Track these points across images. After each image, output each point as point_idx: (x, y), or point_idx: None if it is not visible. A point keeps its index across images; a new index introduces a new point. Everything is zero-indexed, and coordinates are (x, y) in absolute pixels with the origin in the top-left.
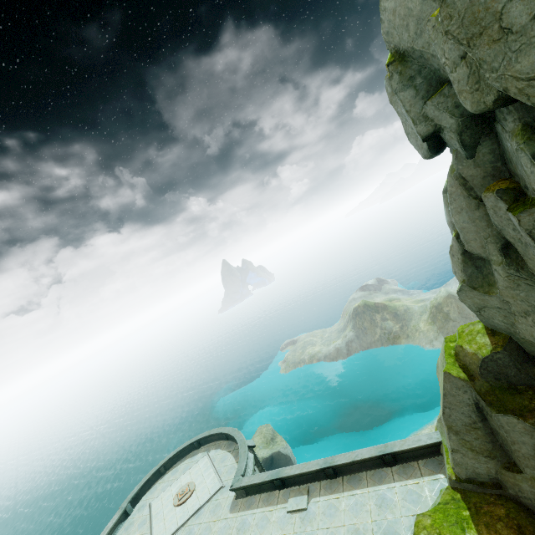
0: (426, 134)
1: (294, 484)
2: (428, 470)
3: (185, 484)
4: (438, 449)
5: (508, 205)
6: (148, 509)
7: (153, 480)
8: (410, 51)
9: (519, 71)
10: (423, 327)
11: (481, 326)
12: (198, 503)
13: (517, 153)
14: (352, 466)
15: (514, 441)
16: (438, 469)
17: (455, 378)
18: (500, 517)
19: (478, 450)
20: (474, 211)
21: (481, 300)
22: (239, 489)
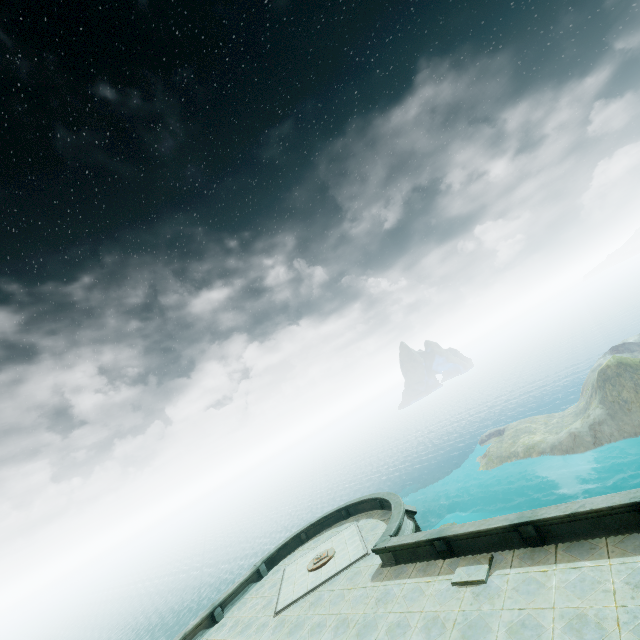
0: None
1: (468, 552)
2: None
3: (323, 550)
4: None
5: None
6: (281, 573)
7: (292, 546)
8: None
9: None
10: None
11: None
12: (334, 569)
13: None
14: (573, 524)
15: None
16: None
17: None
18: None
19: None
20: None
21: None
22: (384, 551)
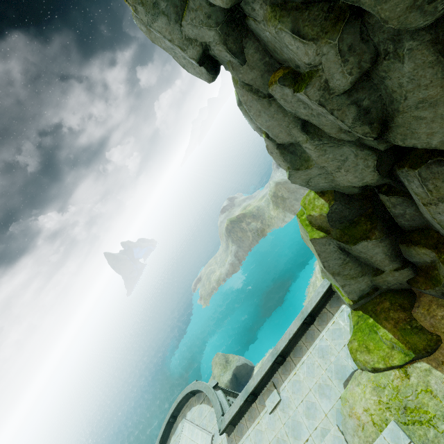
0: (198, 56)
1: (262, 388)
2: (334, 308)
3: None
4: (331, 290)
5: (292, 88)
6: None
7: None
8: None
9: None
10: (274, 214)
11: (313, 193)
12: None
13: (279, 35)
14: (290, 343)
15: (371, 256)
16: (339, 303)
17: (319, 239)
18: (388, 308)
19: (355, 276)
20: (269, 108)
21: (306, 175)
22: (226, 428)
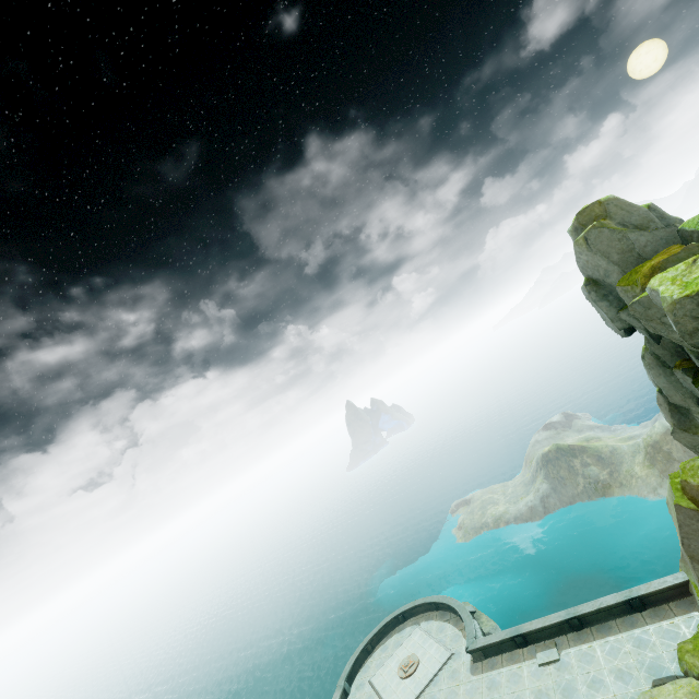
0: (622, 328)
1: (537, 640)
2: (680, 610)
3: (405, 657)
4: (687, 589)
5: (691, 379)
6: (369, 686)
7: (361, 658)
8: (601, 281)
9: (674, 337)
10: (639, 471)
11: None
12: (430, 672)
13: (688, 353)
14: (598, 614)
15: None
16: (691, 608)
17: (685, 509)
18: None
19: None
20: (669, 376)
21: (692, 439)
22: (476, 651)
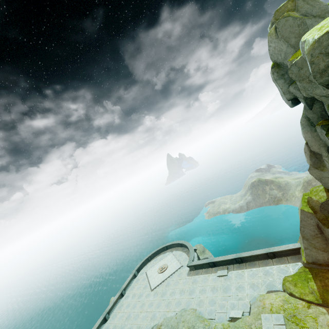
0: (290, 99)
1: (220, 265)
2: (292, 260)
3: (162, 264)
4: (298, 251)
5: (326, 132)
6: (145, 274)
7: (145, 263)
8: (282, 63)
9: (316, 93)
10: (297, 194)
11: (322, 187)
12: (170, 272)
13: (327, 112)
14: (251, 258)
15: None
16: (298, 260)
17: (306, 212)
18: (327, 277)
19: (318, 248)
20: (313, 132)
21: (320, 174)
22: (191, 266)
